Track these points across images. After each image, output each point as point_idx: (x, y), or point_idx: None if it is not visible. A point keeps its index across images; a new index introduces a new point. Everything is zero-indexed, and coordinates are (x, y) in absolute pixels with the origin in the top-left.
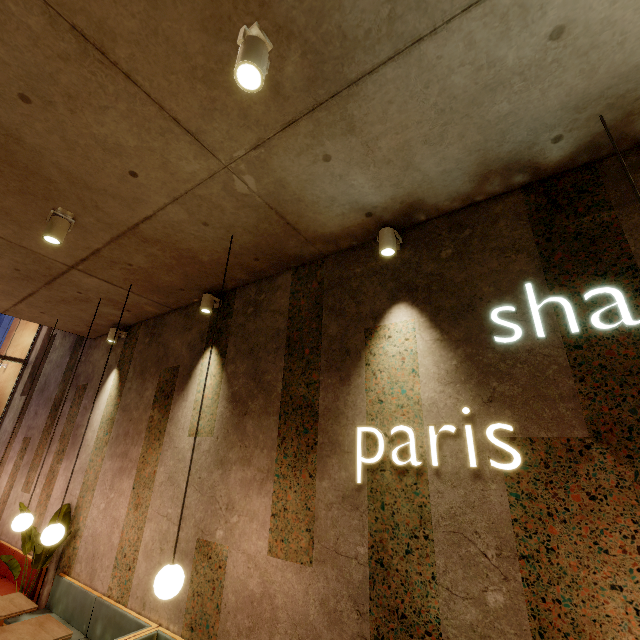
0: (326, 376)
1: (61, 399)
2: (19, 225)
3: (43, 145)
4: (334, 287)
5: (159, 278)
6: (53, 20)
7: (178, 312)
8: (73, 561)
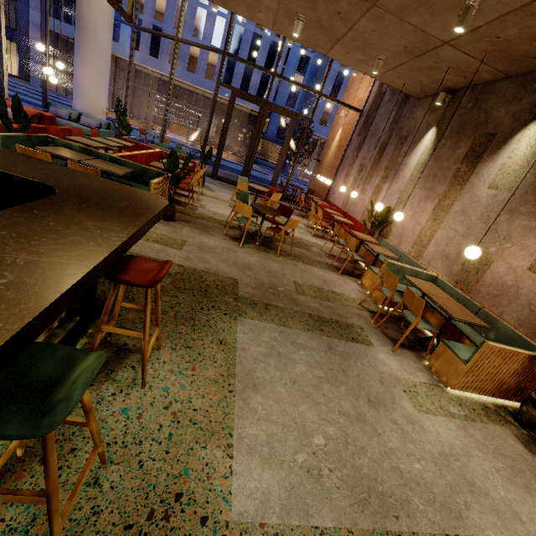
0: None
1: (387, 143)
2: (431, 15)
3: None
4: None
5: (517, 48)
6: None
7: (512, 80)
8: (389, 234)
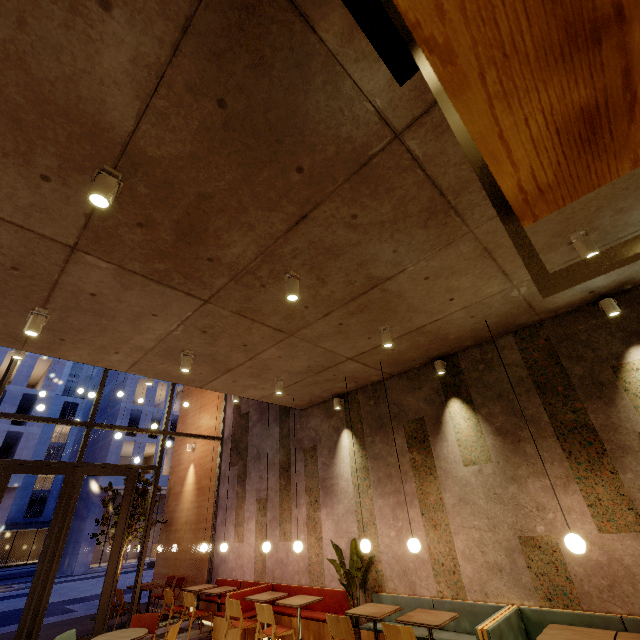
0: (589, 403)
1: (288, 462)
2: (345, 339)
3: (412, 296)
4: (563, 341)
5: (404, 355)
6: (476, 247)
7: (397, 377)
8: (382, 581)
